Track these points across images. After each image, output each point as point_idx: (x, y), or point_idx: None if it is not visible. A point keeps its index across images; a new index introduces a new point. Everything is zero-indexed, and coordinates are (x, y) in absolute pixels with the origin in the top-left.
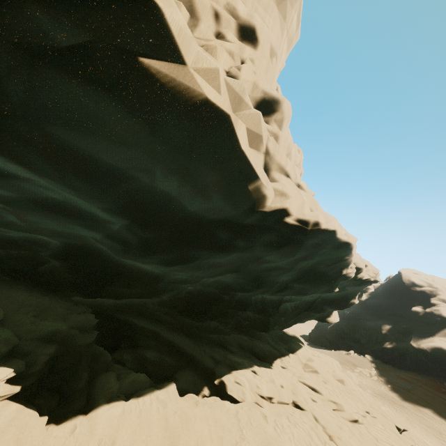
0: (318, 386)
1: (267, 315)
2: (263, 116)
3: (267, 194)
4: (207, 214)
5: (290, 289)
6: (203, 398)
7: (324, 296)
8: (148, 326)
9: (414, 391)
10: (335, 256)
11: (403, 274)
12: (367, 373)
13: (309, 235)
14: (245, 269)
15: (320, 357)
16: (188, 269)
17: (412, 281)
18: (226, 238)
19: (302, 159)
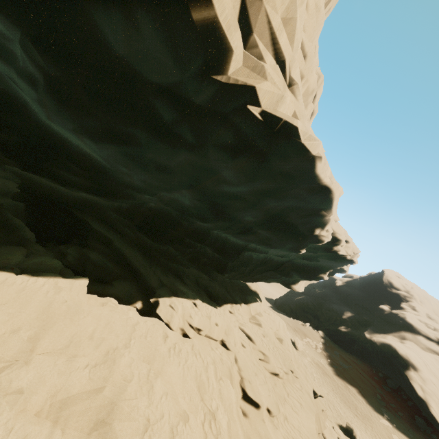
0: (255, 336)
1: (224, 256)
2: None
3: (227, 50)
4: (144, 72)
5: (254, 234)
6: (116, 304)
7: (295, 262)
8: (103, 231)
9: (349, 371)
10: (310, 207)
11: (385, 273)
12: (314, 345)
13: (275, 146)
14: (200, 186)
15: (270, 315)
16: (129, 161)
17: (392, 282)
18: (168, 121)
19: (319, 91)
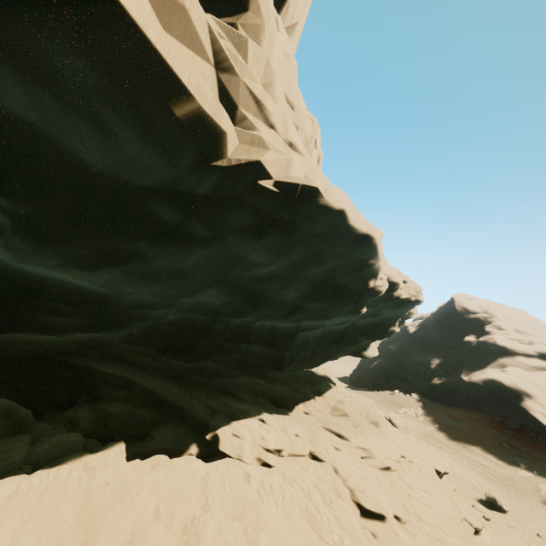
0: (346, 431)
1: (277, 348)
2: (220, 16)
3: (220, 134)
4: (131, 178)
5: (303, 311)
6: (169, 460)
7: (357, 324)
8: (117, 372)
9: (463, 429)
10: (355, 260)
11: (456, 300)
12: (413, 414)
13: (300, 212)
14: (227, 279)
15: (353, 398)
16: (134, 279)
17: (466, 307)
18: (173, 221)
19: (318, 135)
